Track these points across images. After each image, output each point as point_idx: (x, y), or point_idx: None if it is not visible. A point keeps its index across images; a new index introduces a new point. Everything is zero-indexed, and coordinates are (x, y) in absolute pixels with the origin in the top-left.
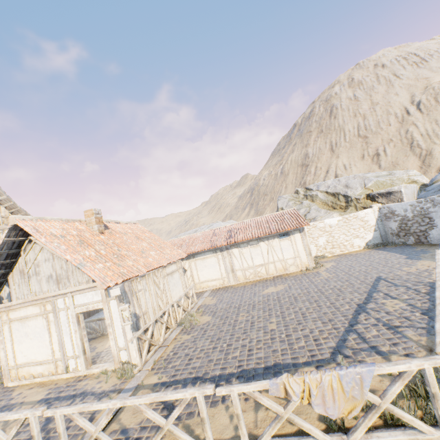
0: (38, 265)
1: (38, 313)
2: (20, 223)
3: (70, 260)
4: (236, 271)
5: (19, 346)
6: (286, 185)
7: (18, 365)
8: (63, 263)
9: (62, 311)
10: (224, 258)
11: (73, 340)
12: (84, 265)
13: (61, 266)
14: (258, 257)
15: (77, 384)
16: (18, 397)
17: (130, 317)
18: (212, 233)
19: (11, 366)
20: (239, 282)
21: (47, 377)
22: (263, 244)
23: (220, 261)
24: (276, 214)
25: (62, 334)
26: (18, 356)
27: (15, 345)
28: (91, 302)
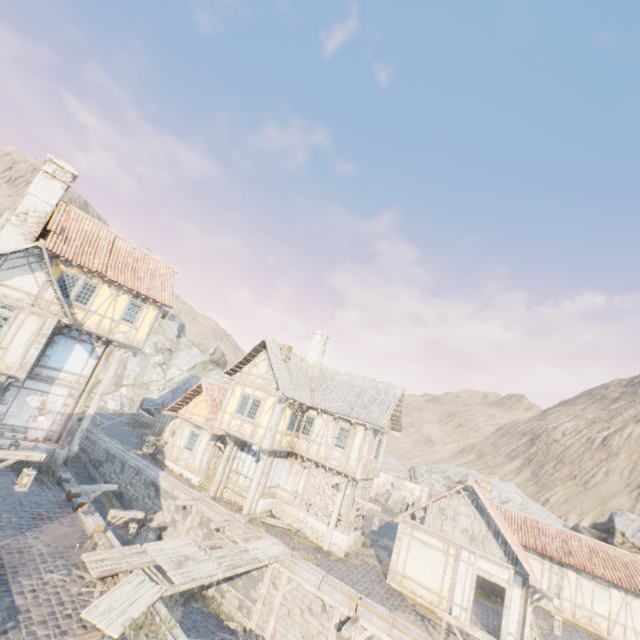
0: (458, 513)
1: (440, 548)
2: (476, 488)
3: (509, 543)
4: (562, 598)
5: (412, 560)
6: (607, 471)
7: (406, 575)
8: (482, 528)
9: (463, 562)
10: (551, 572)
11: (464, 592)
12: (519, 553)
13: (479, 529)
14: (601, 603)
15: (470, 636)
16: (418, 608)
17: (560, 628)
18: (536, 525)
19: (398, 570)
20: (562, 615)
21: (429, 603)
22: (616, 593)
23: (544, 571)
24: (636, 557)
25: (456, 580)
26: (408, 568)
27: (408, 557)
28: (494, 575)
